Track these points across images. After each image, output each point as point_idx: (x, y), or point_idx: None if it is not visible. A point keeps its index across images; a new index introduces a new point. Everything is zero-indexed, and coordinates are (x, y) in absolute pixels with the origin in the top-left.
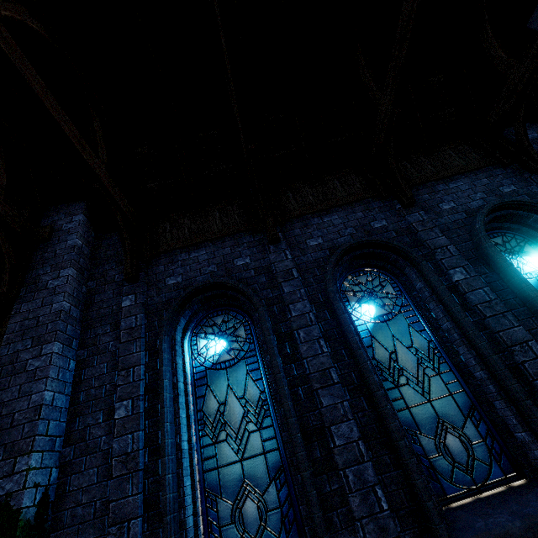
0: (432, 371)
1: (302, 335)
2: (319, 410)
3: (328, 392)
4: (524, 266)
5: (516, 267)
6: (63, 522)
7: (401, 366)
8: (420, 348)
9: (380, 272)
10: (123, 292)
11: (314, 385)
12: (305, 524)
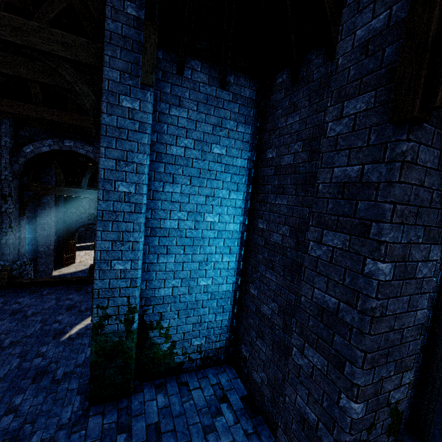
0: None
1: None
2: None
3: None
4: None
5: None
6: None
7: None
8: None
9: None
10: None
11: None
12: None
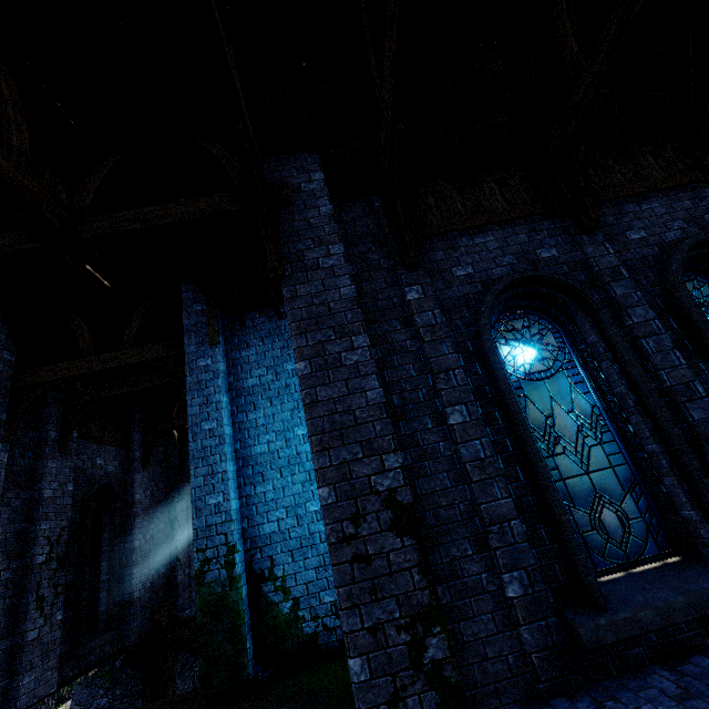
0: None
1: (651, 345)
2: (691, 424)
3: (697, 405)
4: None
5: None
6: (428, 522)
7: None
8: None
9: (708, 280)
10: (403, 281)
11: (680, 398)
12: (700, 527)
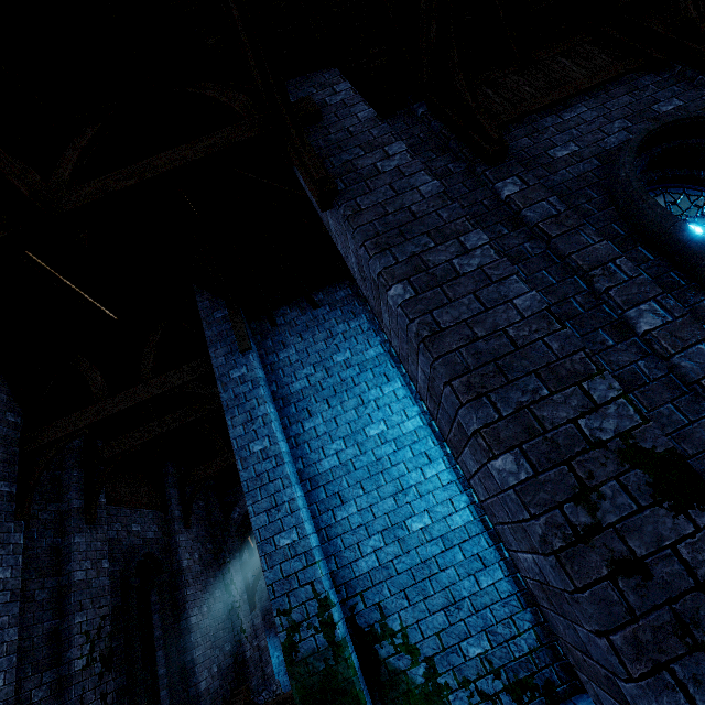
0: None
1: None
2: None
3: None
4: None
5: None
6: None
7: None
8: None
9: None
10: (490, 177)
11: None
12: None
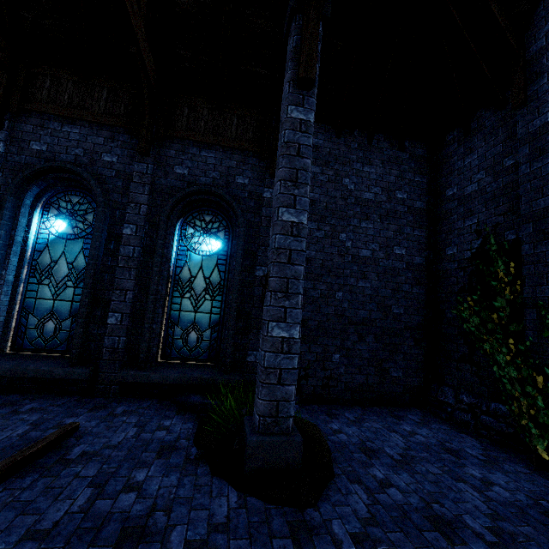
0: (72, 284)
1: None
2: None
3: None
4: (204, 245)
5: (198, 243)
6: None
7: (53, 273)
8: (77, 267)
9: (94, 200)
10: None
11: None
12: None
